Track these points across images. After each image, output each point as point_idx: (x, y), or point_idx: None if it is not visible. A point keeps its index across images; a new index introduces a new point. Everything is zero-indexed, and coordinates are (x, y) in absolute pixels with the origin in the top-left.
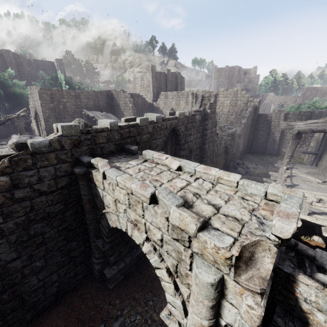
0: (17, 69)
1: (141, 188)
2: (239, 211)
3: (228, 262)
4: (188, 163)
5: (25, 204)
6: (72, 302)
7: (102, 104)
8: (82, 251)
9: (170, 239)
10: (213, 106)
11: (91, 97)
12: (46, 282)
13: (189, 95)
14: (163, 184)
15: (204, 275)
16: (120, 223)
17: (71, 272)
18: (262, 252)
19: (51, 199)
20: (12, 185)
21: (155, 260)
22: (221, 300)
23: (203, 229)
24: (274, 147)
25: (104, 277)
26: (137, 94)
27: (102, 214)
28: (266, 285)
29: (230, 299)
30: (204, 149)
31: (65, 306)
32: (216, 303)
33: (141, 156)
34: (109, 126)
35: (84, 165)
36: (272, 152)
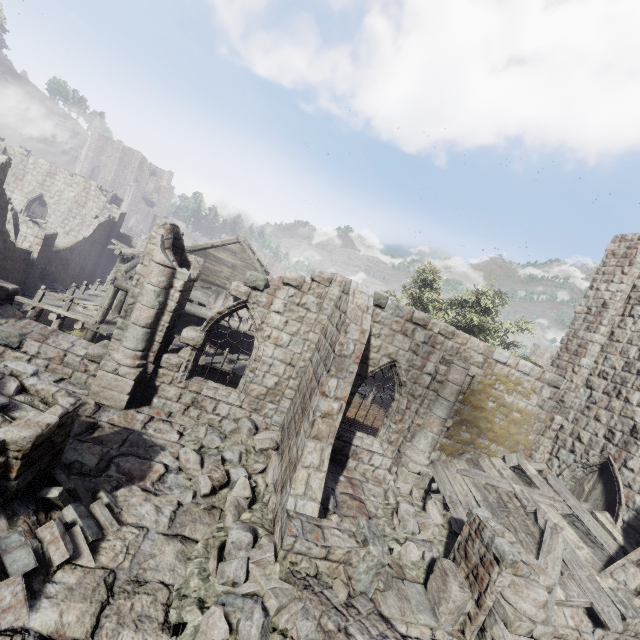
0: None
1: None
2: None
3: None
4: None
5: None
6: None
7: None
8: None
9: None
10: None
11: None
12: None
13: None
14: None
15: None
16: None
17: None
18: None
19: None
20: None
21: None
22: None
23: None
24: None
25: None
26: None
27: None
28: None
29: None
30: None
31: None
32: None
33: None
34: None
35: None
36: None
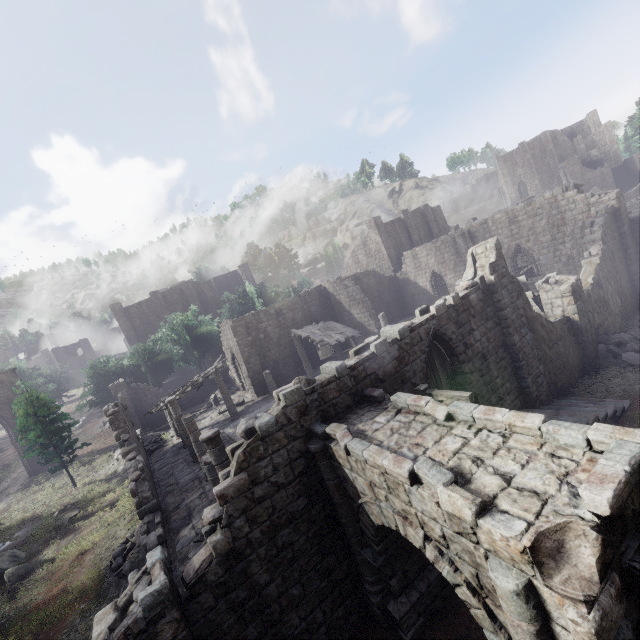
0: (199, 301)
1: (395, 465)
2: (541, 480)
3: (525, 558)
4: (460, 406)
5: (266, 504)
6: None
7: (315, 311)
8: (346, 571)
9: (452, 533)
10: (498, 265)
11: (297, 306)
12: (310, 624)
13: (457, 240)
14: (427, 450)
15: (501, 580)
16: (386, 517)
17: (339, 608)
18: (575, 539)
19: (291, 493)
20: (250, 482)
21: (447, 571)
22: (549, 624)
23: (484, 514)
24: None
25: (392, 620)
26: (363, 272)
27: (360, 506)
28: (598, 591)
29: (556, 618)
30: (512, 344)
31: None
32: (541, 627)
33: (391, 403)
34: (335, 373)
35: (318, 437)
36: None
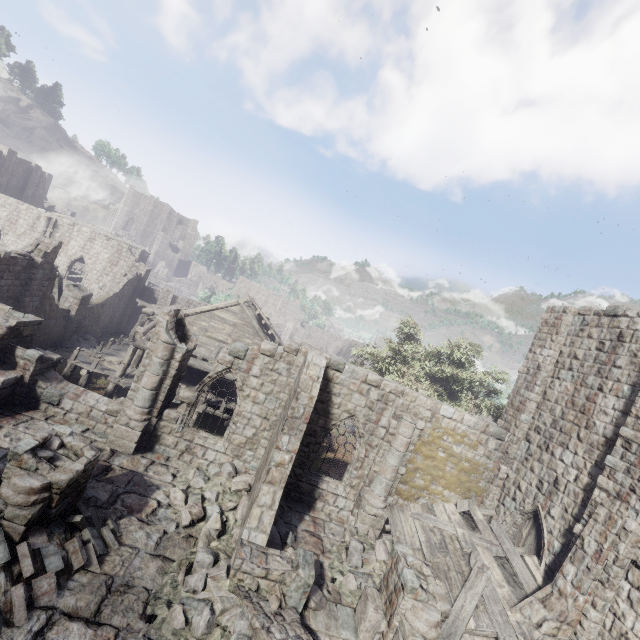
0: None
1: None
2: None
3: None
4: None
5: None
6: None
7: None
8: None
9: None
10: (51, 256)
11: None
12: None
13: (43, 219)
14: None
15: None
16: None
17: None
18: None
19: None
20: None
21: None
22: None
23: None
24: None
25: None
26: None
27: None
28: None
29: None
30: (22, 302)
31: None
32: None
33: None
34: None
35: None
36: None
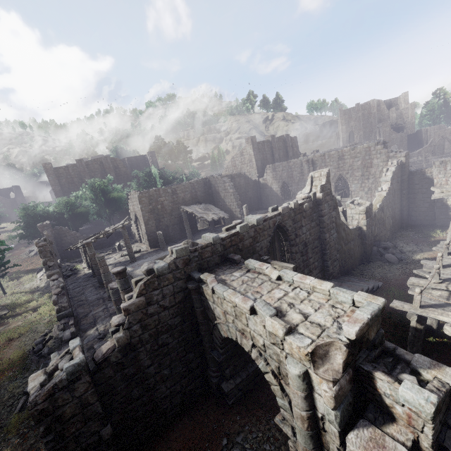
0: (114, 173)
1: (243, 302)
2: (324, 318)
3: (307, 358)
4: (286, 272)
5: (155, 318)
6: (195, 415)
7: (200, 195)
8: (199, 363)
9: (269, 344)
10: (326, 187)
11: (187, 189)
12: (172, 391)
13: (304, 163)
14: (263, 296)
15: (292, 369)
16: (230, 333)
17: (191, 384)
18: (335, 350)
19: (172, 313)
20: (146, 303)
21: (262, 365)
22: (312, 393)
23: (289, 334)
24: (447, 215)
25: (223, 392)
26: (237, 174)
27: (215, 325)
28: (340, 377)
29: (316, 389)
30: (324, 239)
31: (189, 418)
32: (308, 394)
33: (244, 265)
34: (212, 241)
35: (195, 280)
36: (445, 221)
